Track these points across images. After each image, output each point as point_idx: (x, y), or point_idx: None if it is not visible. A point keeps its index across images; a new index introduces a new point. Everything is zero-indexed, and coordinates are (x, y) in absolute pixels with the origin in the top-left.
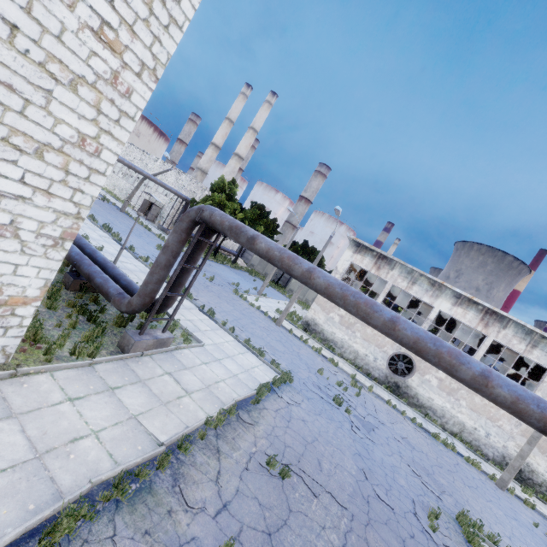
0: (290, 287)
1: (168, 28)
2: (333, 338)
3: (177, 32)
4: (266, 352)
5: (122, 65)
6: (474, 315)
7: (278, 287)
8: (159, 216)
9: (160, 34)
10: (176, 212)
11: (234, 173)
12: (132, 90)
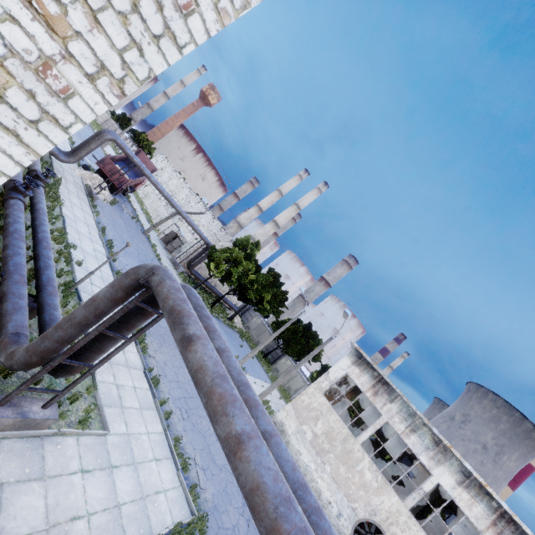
0: (277, 366)
1: (160, 40)
2: (297, 458)
3: (173, 51)
4: (195, 463)
5: (64, 54)
6: (484, 512)
7: (264, 362)
8: (178, 249)
9: (143, 42)
10: (194, 252)
11: (266, 236)
12: (75, 92)
